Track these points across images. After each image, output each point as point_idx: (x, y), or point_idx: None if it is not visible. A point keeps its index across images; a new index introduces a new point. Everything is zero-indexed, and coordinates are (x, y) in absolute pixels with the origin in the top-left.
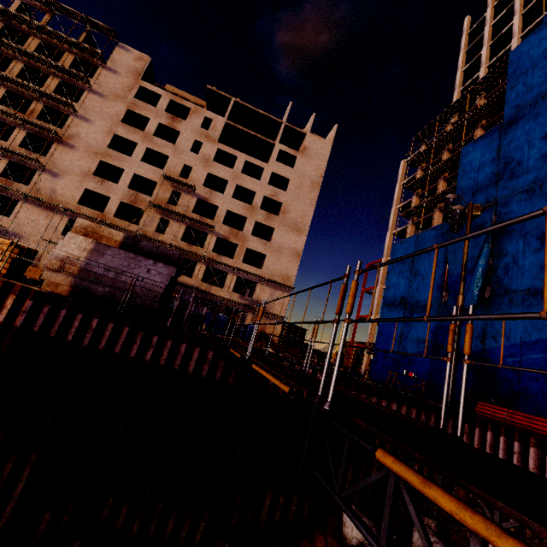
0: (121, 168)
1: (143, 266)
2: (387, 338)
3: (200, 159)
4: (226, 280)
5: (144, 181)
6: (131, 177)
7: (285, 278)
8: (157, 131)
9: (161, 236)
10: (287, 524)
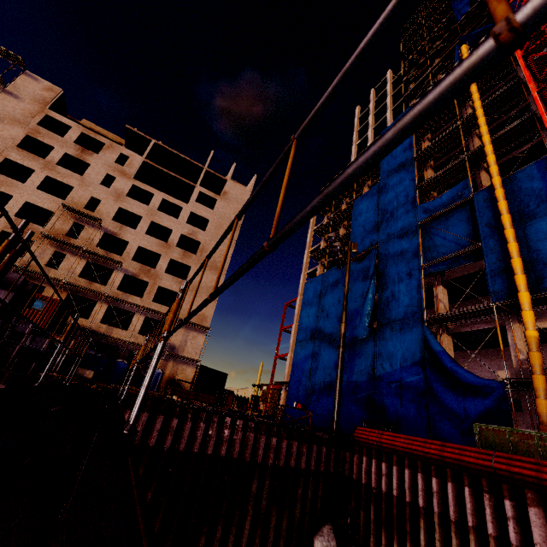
0: (9, 194)
1: None
2: (299, 375)
3: (111, 193)
4: (132, 321)
5: (40, 211)
6: (21, 204)
7: (200, 318)
8: (64, 161)
9: (53, 271)
10: None
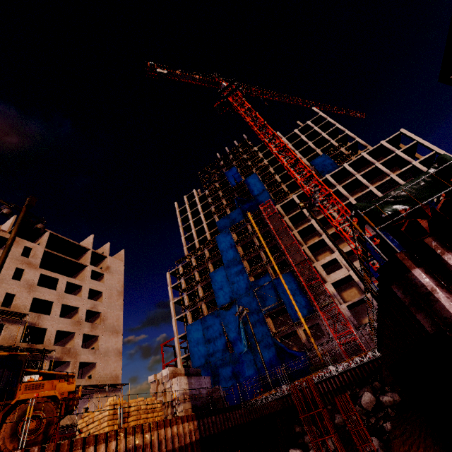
0: None
1: (202, 381)
2: None
3: (24, 285)
4: None
5: None
6: None
7: (115, 378)
8: None
9: None
10: None
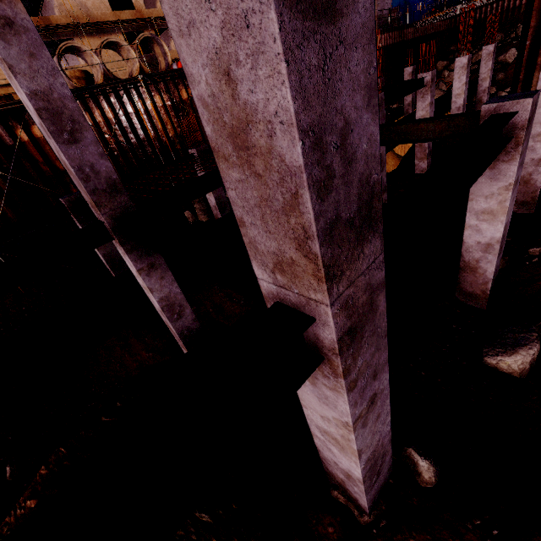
0: None
1: (385, 3)
2: None
3: None
4: None
5: None
6: None
7: None
8: None
9: None
10: None
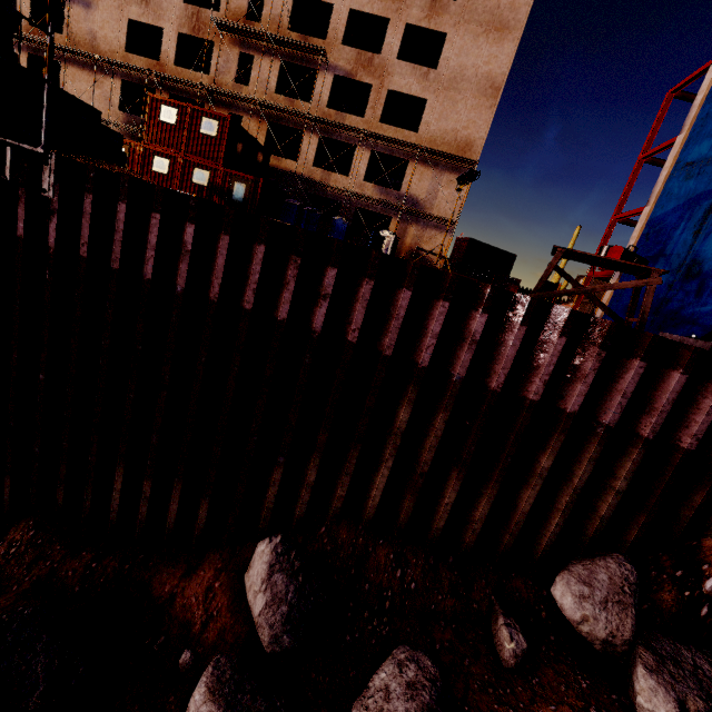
0: None
1: None
2: (661, 242)
3: None
4: (353, 161)
5: None
6: None
7: (461, 145)
8: None
9: (245, 89)
10: (165, 529)
